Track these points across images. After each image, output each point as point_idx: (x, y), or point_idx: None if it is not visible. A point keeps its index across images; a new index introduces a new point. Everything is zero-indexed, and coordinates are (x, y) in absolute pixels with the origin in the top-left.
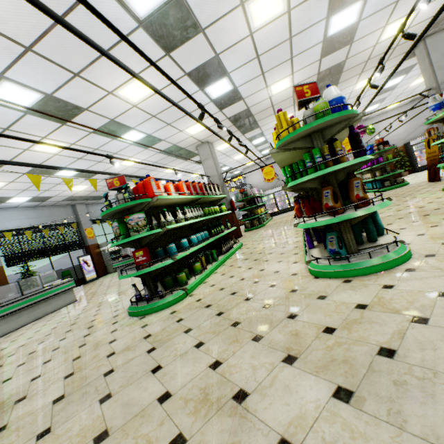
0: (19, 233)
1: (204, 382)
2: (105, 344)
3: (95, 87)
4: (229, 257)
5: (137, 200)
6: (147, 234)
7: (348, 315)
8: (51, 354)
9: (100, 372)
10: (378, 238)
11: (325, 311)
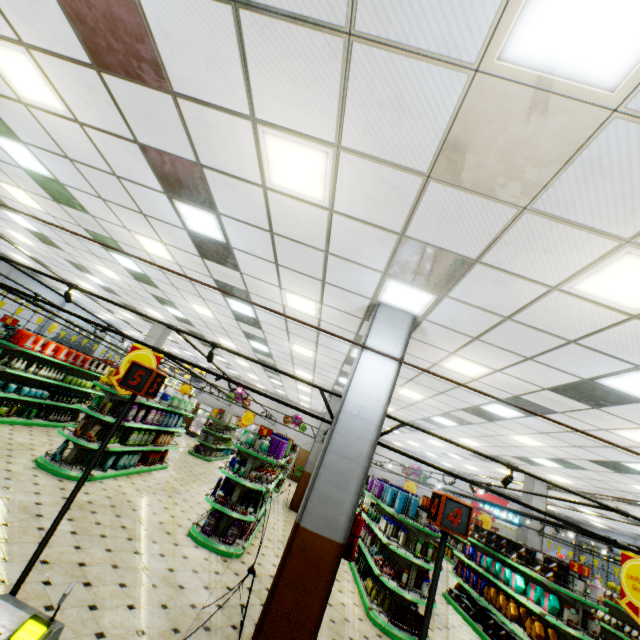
0: None
1: None
2: None
3: (80, 254)
4: (48, 426)
5: (6, 342)
6: None
7: None
8: None
9: None
10: (98, 470)
11: None
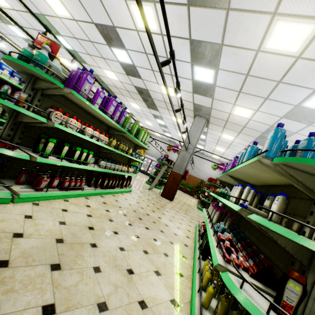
0: None
1: None
2: None
3: None
4: None
5: None
6: None
7: None
8: None
9: None
10: None
11: None
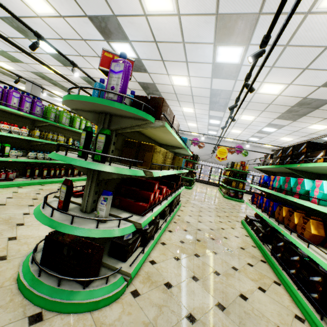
0: None
1: None
2: None
3: None
4: None
5: None
6: None
7: None
8: None
9: None
10: None
11: None
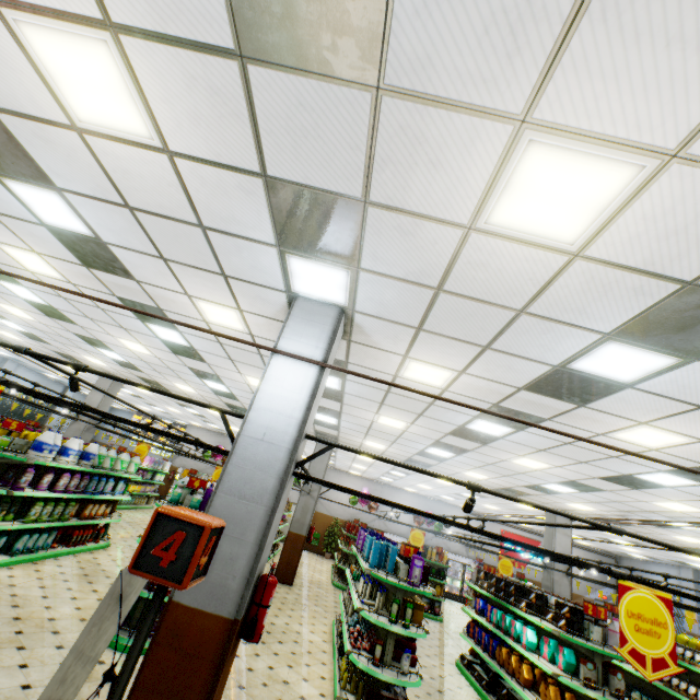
0: None
1: None
2: None
3: None
4: None
5: None
6: None
7: None
8: None
9: None
10: None
11: None
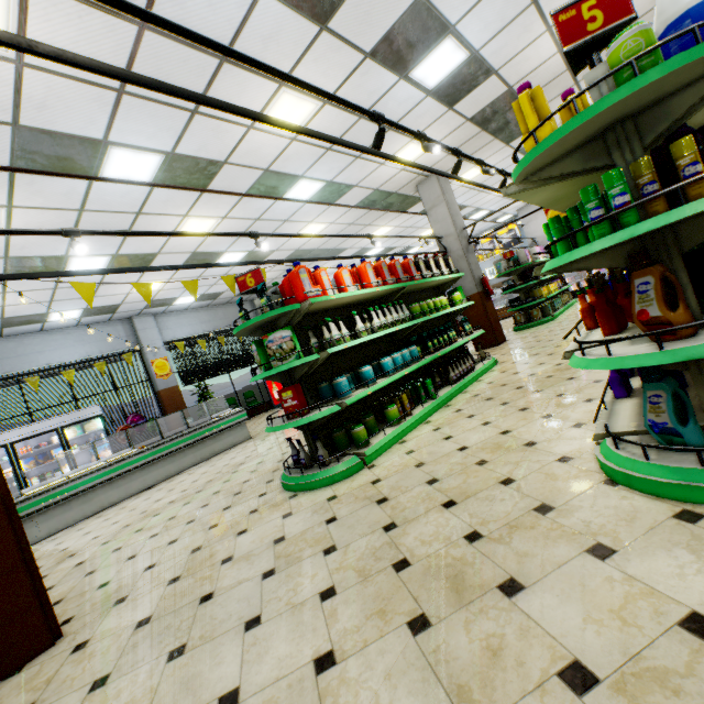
0: (192, 343)
1: (289, 699)
2: (233, 535)
3: (226, 125)
4: (462, 390)
5: (275, 310)
6: (293, 366)
7: (650, 644)
8: (183, 529)
9: (200, 591)
10: None
11: (591, 601)
